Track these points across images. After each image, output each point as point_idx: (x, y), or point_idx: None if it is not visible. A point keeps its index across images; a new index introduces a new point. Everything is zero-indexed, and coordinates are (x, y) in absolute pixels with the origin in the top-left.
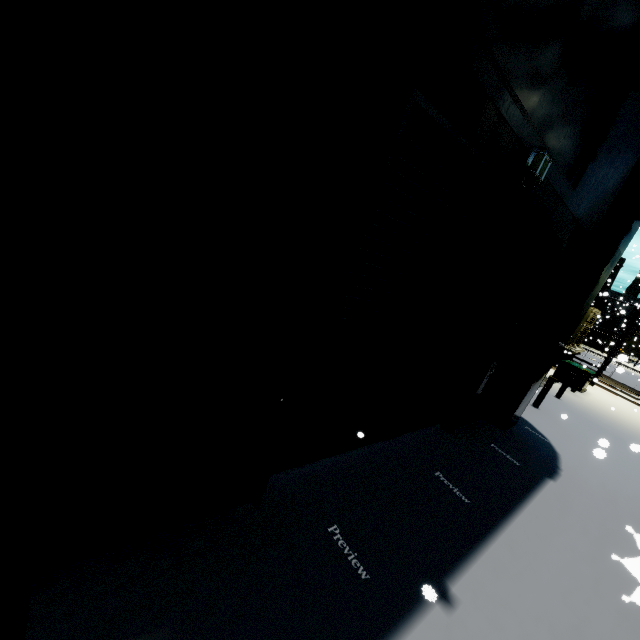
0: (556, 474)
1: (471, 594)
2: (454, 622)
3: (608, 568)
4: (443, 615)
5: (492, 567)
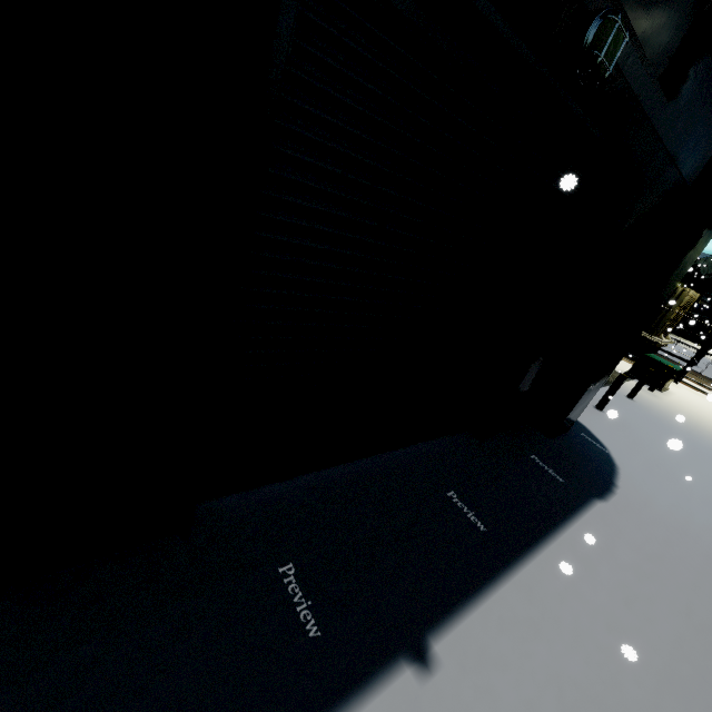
0: (609, 492)
1: (460, 654)
2: (427, 693)
3: (655, 613)
4: (413, 684)
5: (497, 616)
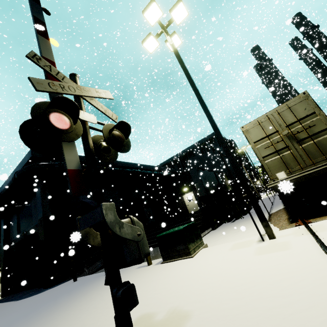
0: (17, 300)
1: None
2: None
3: None
4: None
5: None
